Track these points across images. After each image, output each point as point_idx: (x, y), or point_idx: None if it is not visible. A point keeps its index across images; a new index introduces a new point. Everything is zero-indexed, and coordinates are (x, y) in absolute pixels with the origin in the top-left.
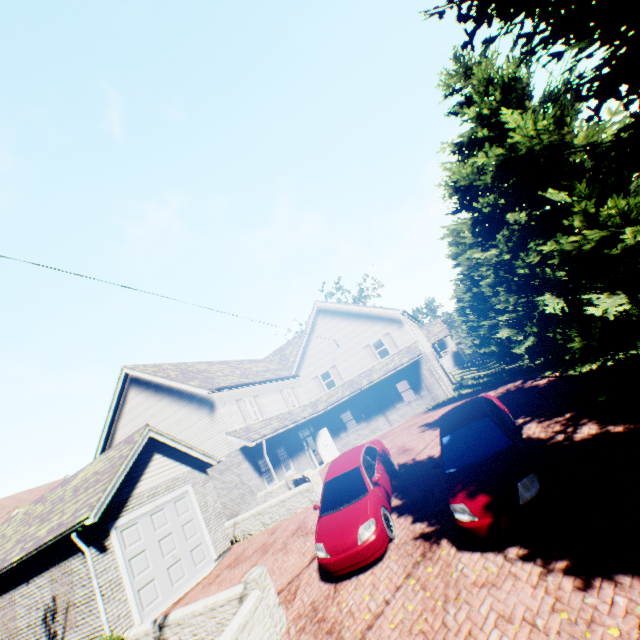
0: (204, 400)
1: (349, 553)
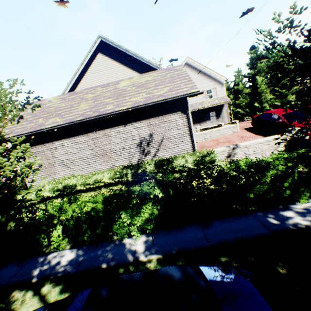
0: None
1: None
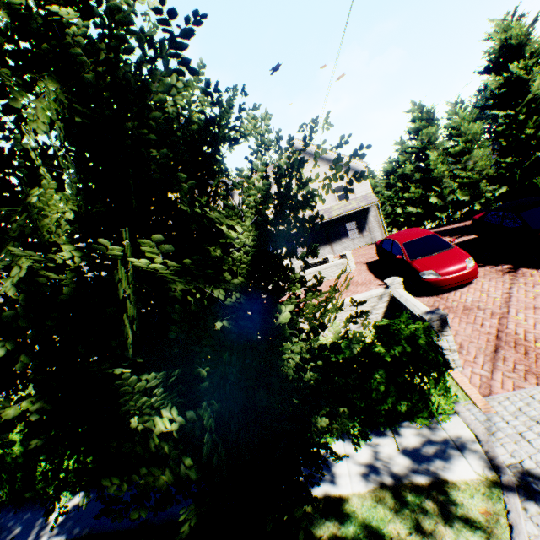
0: None
1: (460, 274)
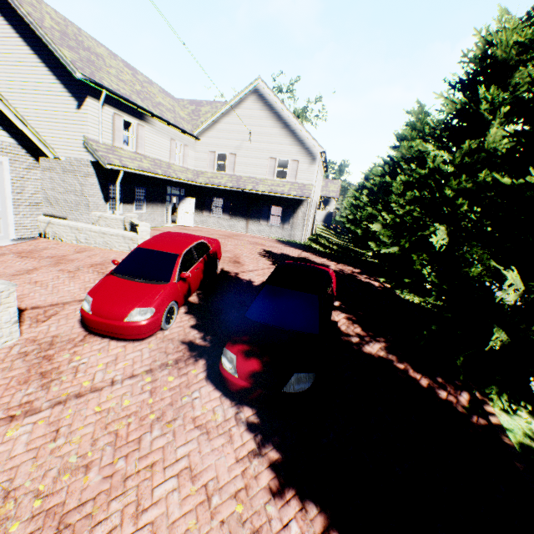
0: (74, 84)
1: (111, 323)
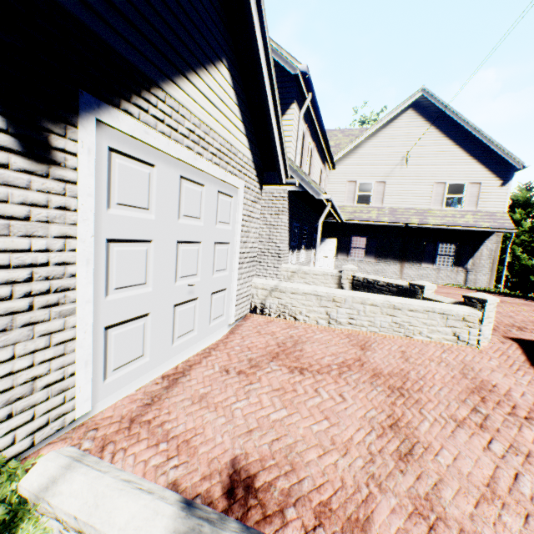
0: None
1: None
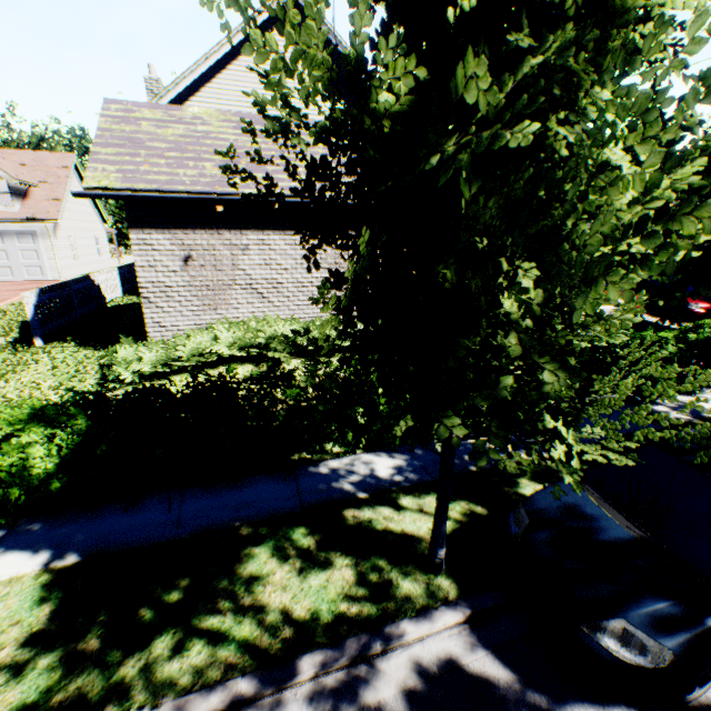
0: None
1: None
